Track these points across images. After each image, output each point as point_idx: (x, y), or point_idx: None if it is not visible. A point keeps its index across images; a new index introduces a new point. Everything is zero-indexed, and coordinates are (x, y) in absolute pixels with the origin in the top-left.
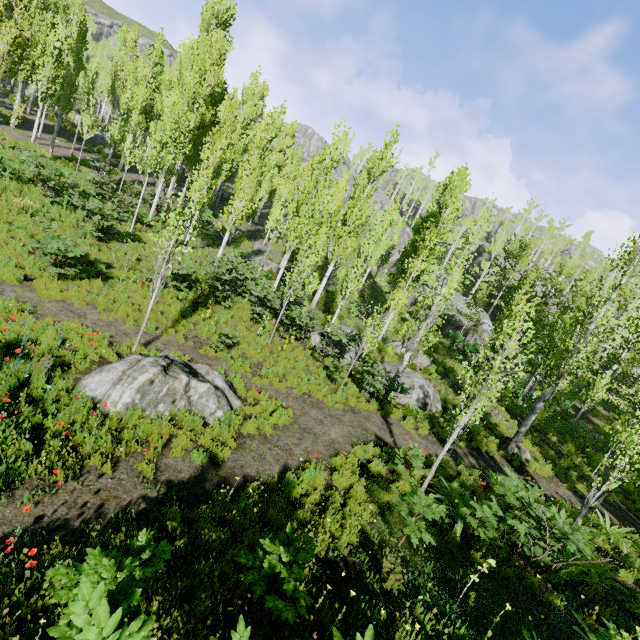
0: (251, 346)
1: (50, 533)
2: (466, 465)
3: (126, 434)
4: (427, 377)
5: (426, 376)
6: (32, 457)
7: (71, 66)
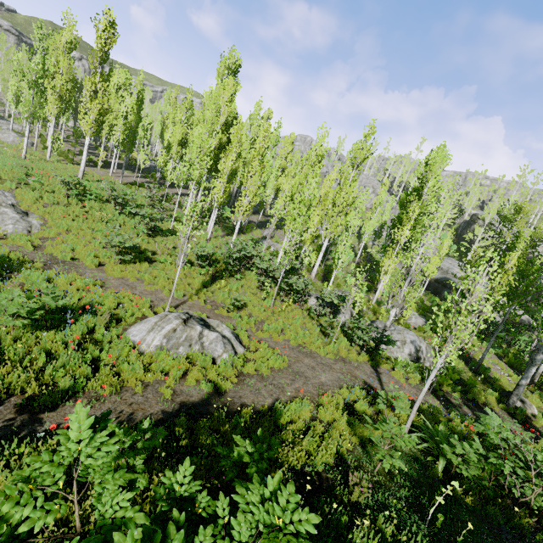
0: (256, 308)
1: (97, 427)
2: (459, 414)
3: (154, 366)
4: (422, 335)
5: (421, 334)
6: (91, 377)
7: (133, 121)
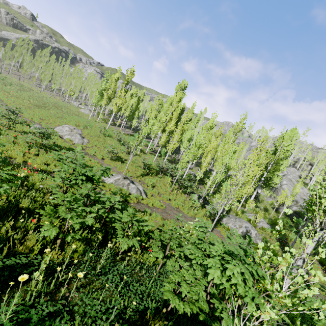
0: (162, 189)
1: None
2: None
3: (107, 186)
4: (262, 232)
5: (262, 231)
6: None
7: (134, 108)
